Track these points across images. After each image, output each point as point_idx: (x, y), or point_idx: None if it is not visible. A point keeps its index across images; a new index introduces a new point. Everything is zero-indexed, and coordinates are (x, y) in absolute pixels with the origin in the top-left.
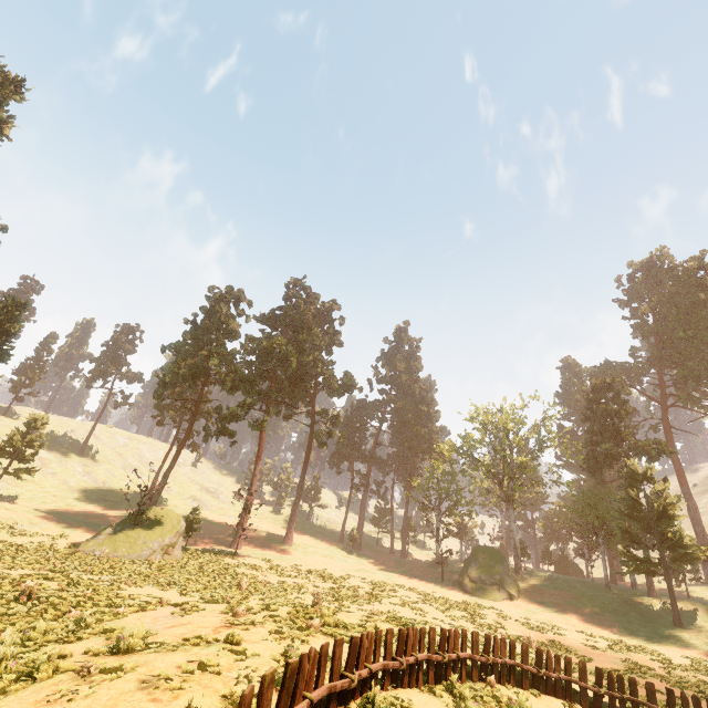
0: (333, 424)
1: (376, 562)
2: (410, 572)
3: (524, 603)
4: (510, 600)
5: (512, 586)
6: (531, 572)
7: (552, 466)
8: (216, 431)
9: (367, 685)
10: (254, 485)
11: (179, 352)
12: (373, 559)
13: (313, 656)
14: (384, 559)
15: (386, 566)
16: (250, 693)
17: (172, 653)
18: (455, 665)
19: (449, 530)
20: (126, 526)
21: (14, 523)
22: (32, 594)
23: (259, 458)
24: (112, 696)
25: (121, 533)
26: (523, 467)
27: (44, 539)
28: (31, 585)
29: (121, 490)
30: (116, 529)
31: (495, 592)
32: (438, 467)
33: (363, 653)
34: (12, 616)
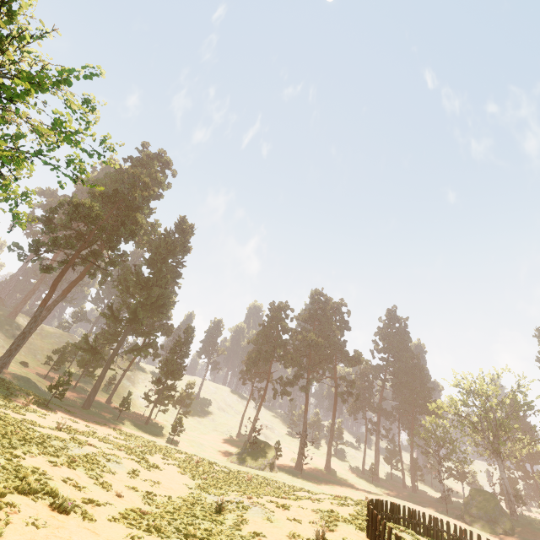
0: (350, 386)
1: (392, 493)
2: (421, 504)
3: (518, 539)
4: (505, 535)
5: (506, 524)
6: (527, 517)
7: (533, 426)
8: (281, 392)
9: (397, 522)
10: (305, 428)
11: (257, 343)
12: (389, 490)
13: (380, 501)
14: (398, 491)
15: (401, 497)
16: (370, 499)
17: (329, 500)
18: (437, 533)
19: (450, 473)
20: (249, 450)
21: (196, 443)
22: (250, 479)
23: (306, 410)
24: (326, 504)
25: (248, 454)
26: (503, 426)
27: (211, 453)
28: (242, 475)
29: (244, 429)
30: (245, 451)
31: (491, 527)
32: (432, 421)
33: (394, 509)
34: (253, 486)
